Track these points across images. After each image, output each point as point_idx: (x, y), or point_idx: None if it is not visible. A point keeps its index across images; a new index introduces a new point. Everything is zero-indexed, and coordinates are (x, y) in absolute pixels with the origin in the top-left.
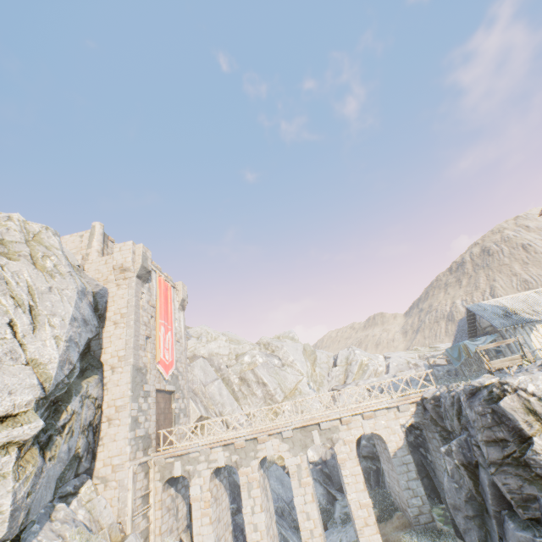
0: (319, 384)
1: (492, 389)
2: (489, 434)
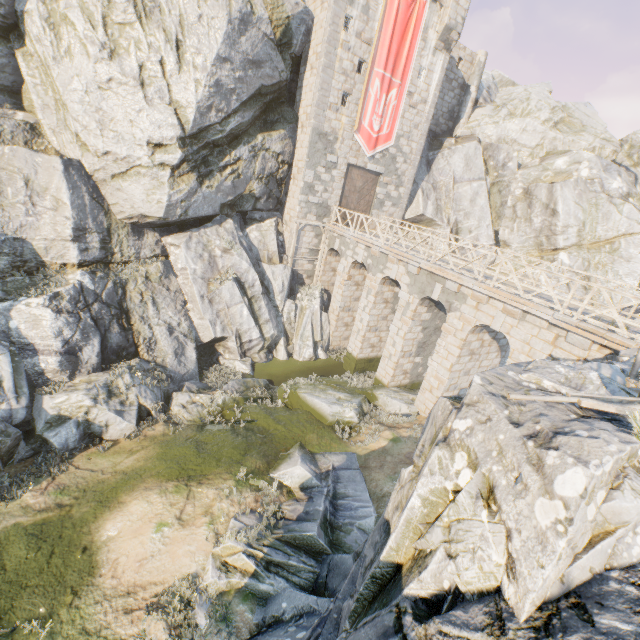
0: None
1: None
2: None
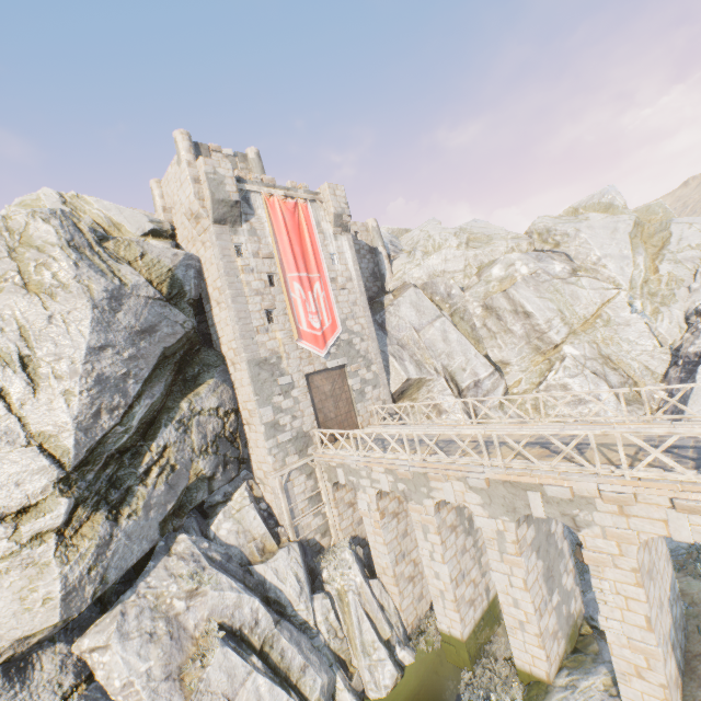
0: (661, 301)
1: None
2: None
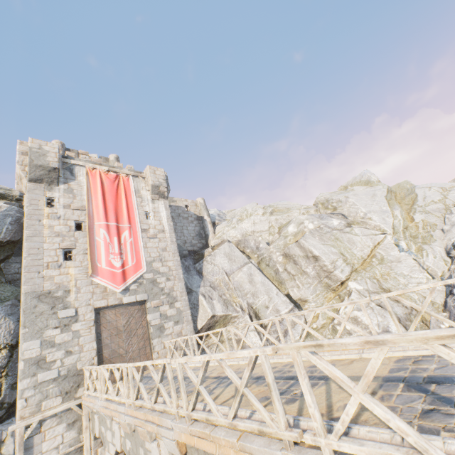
0: (423, 241)
1: None
2: None
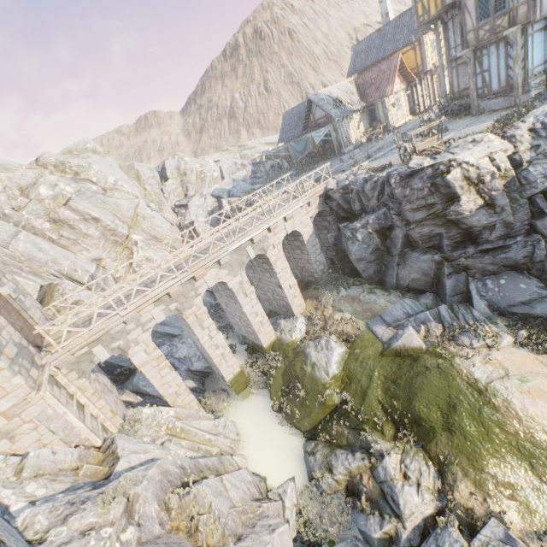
0: (159, 204)
1: (439, 168)
2: (421, 203)
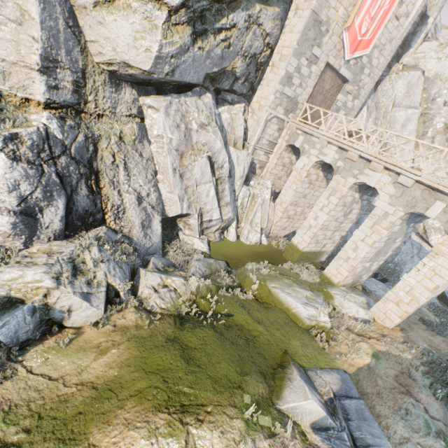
0: None
1: None
2: None
